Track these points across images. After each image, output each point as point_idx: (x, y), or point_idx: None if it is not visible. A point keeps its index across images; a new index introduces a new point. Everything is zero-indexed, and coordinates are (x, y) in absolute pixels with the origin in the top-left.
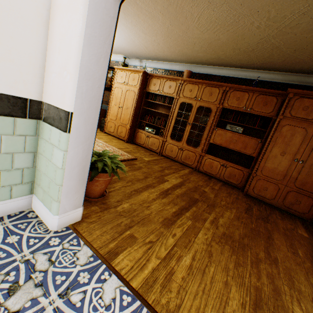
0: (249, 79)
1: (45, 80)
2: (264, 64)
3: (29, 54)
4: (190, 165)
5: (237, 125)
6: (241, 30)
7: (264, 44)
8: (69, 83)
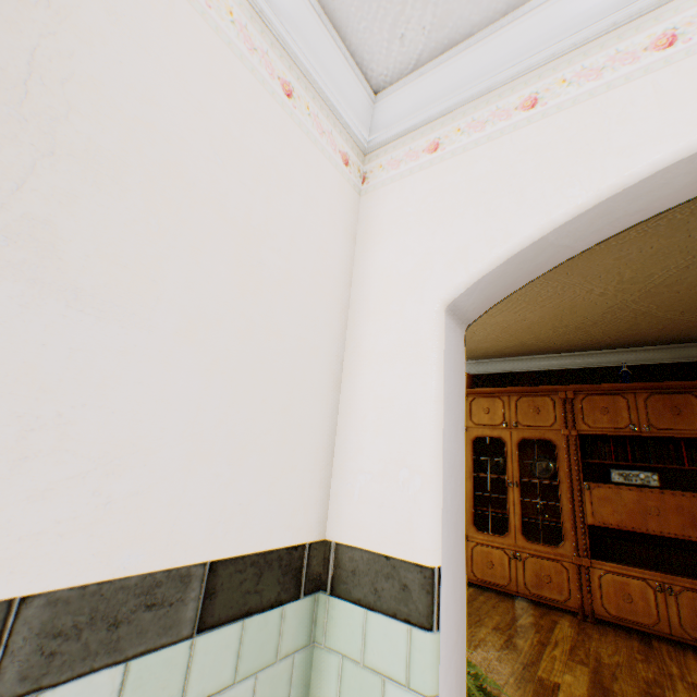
0: (598, 367)
1: (334, 489)
2: (621, 339)
3: (315, 445)
4: (562, 600)
5: (632, 467)
6: (569, 302)
7: (616, 313)
8: (423, 494)
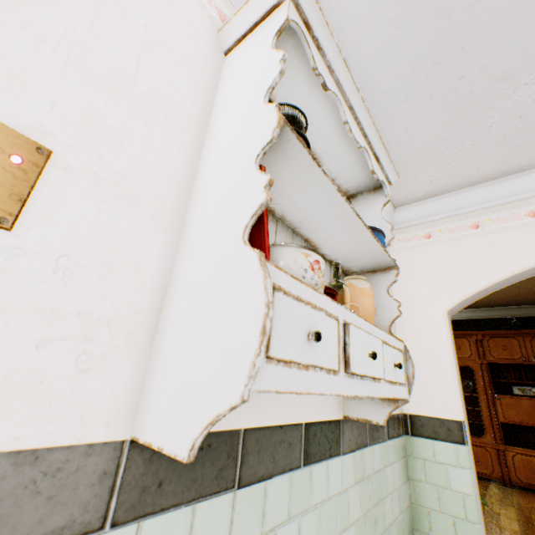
0: (495, 318)
1: None
2: (510, 301)
3: None
4: (488, 473)
5: (526, 384)
6: None
7: (506, 287)
8: (451, 391)
